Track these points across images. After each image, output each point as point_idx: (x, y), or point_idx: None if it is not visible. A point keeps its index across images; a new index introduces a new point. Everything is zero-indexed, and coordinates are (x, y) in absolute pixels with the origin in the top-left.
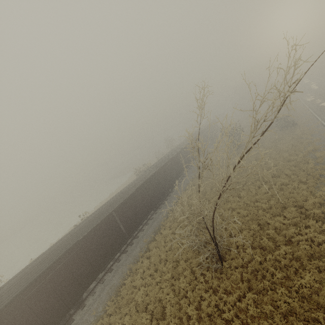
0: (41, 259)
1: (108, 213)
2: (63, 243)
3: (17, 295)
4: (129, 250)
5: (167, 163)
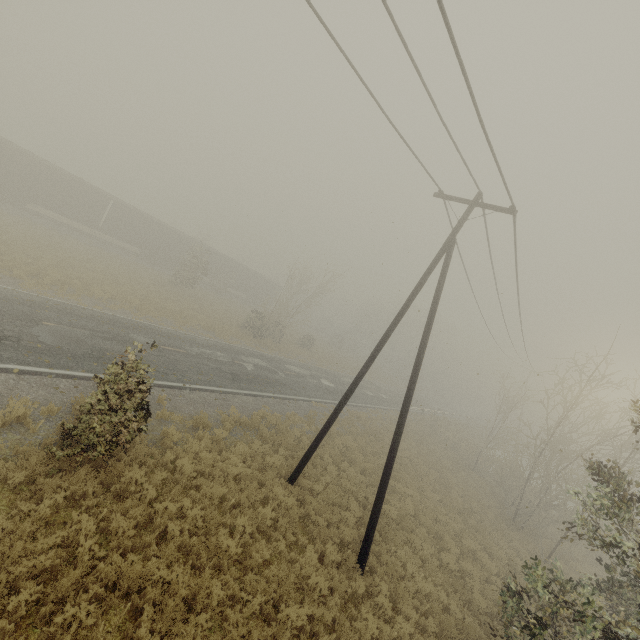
0: None
1: None
2: None
3: None
4: None
5: (41, 166)
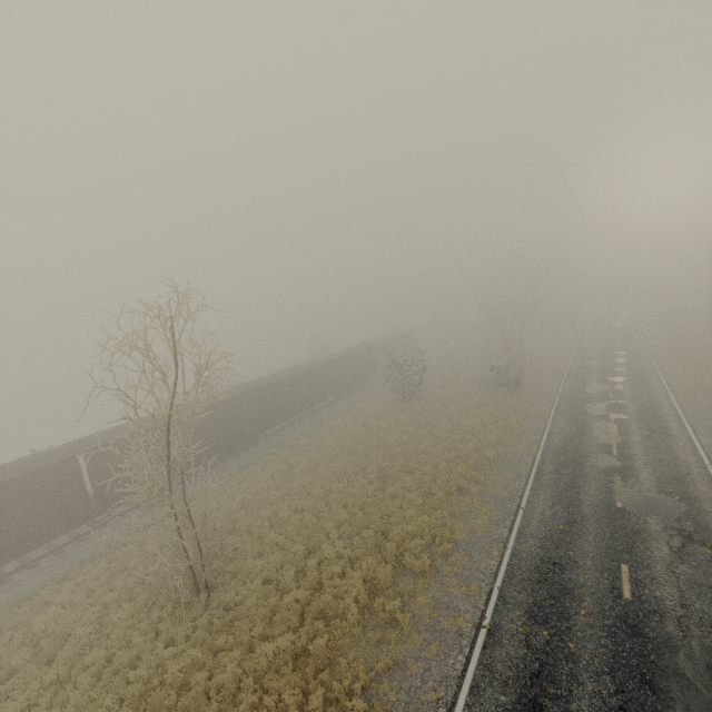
0: None
1: (68, 456)
2: None
3: None
4: (91, 538)
5: (254, 393)
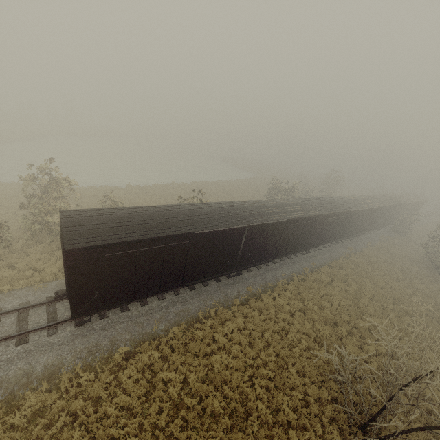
0: (141, 218)
1: (242, 225)
2: (174, 219)
3: (102, 245)
4: (223, 282)
5: (338, 215)
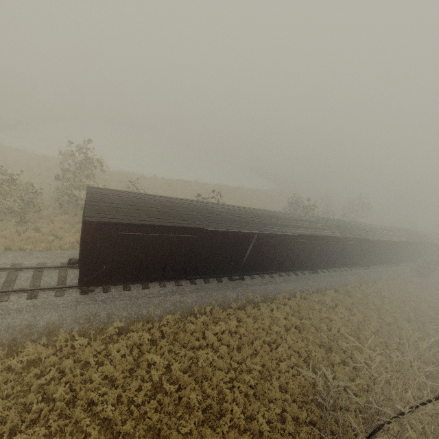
0: (158, 205)
1: (252, 230)
2: (188, 212)
3: (117, 223)
4: (224, 283)
5: (354, 240)
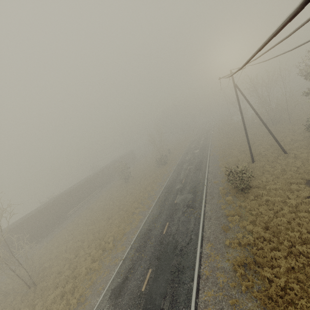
0: None
1: None
2: None
3: None
4: None
5: (58, 200)
